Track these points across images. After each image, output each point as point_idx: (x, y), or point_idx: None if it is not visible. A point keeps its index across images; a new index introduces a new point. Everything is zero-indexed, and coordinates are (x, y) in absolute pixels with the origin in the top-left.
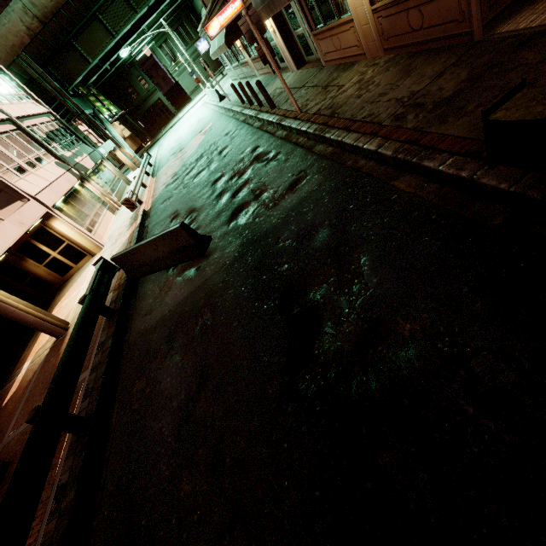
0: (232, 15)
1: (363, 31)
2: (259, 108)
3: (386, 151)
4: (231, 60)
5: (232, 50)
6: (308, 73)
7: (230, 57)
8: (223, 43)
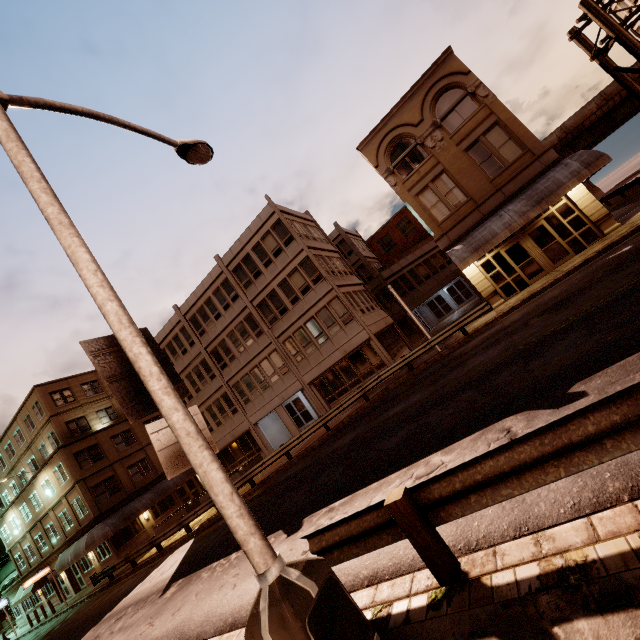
0: (43, 575)
1: (98, 570)
2: (45, 619)
3: (86, 596)
4: (28, 607)
5: (32, 598)
6: (80, 592)
7: (28, 605)
8: (30, 591)
